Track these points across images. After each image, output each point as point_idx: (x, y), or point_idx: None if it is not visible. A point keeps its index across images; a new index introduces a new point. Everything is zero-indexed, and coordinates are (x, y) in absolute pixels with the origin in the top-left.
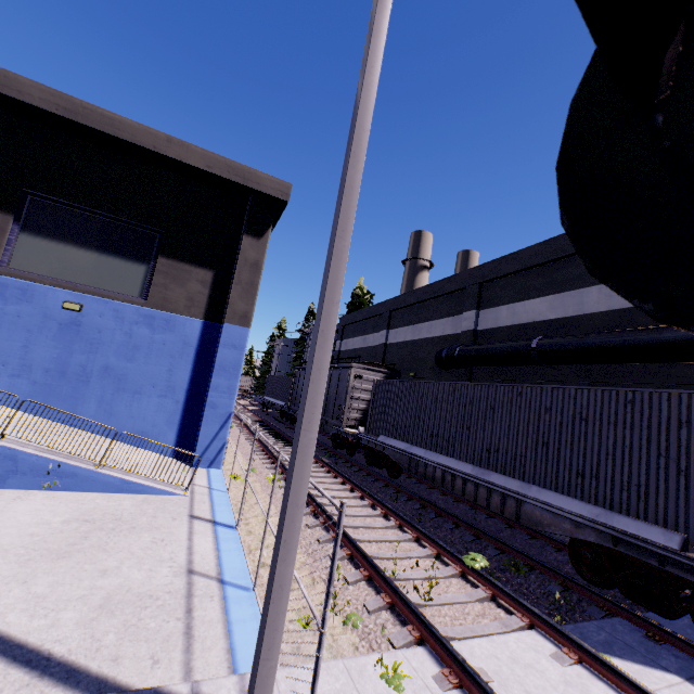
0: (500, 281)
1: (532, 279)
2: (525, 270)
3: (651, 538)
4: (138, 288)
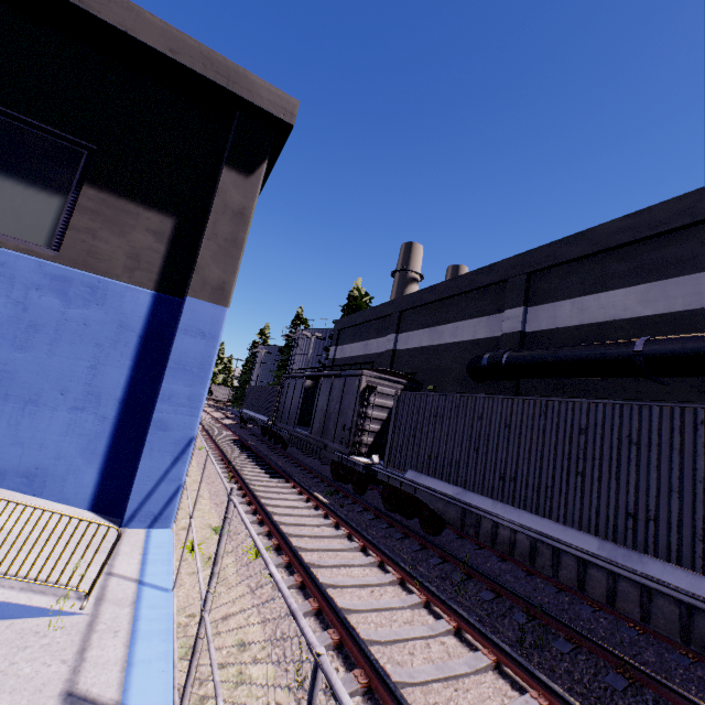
0: (558, 269)
1: (611, 264)
2: (598, 254)
3: None
4: (44, 232)
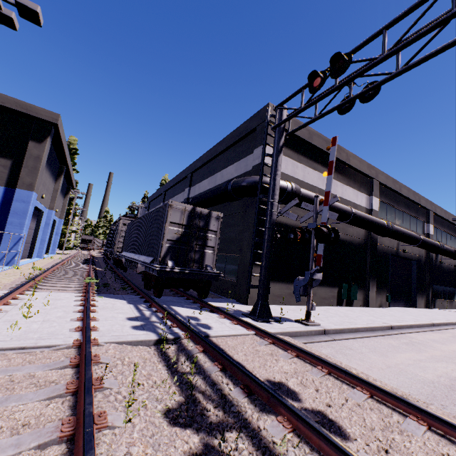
0: (198, 171)
1: (206, 169)
2: (204, 165)
3: (148, 261)
4: None
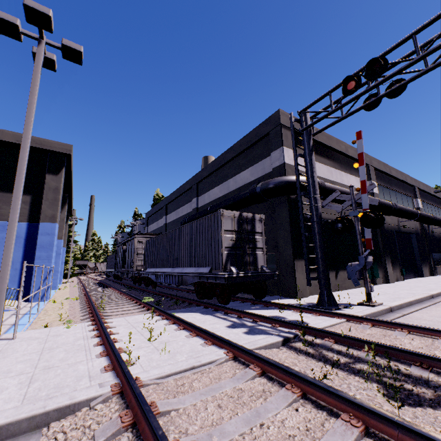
0: (204, 181)
1: (214, 178)
2: (211, 174)
3: (204, 272)
4: None
